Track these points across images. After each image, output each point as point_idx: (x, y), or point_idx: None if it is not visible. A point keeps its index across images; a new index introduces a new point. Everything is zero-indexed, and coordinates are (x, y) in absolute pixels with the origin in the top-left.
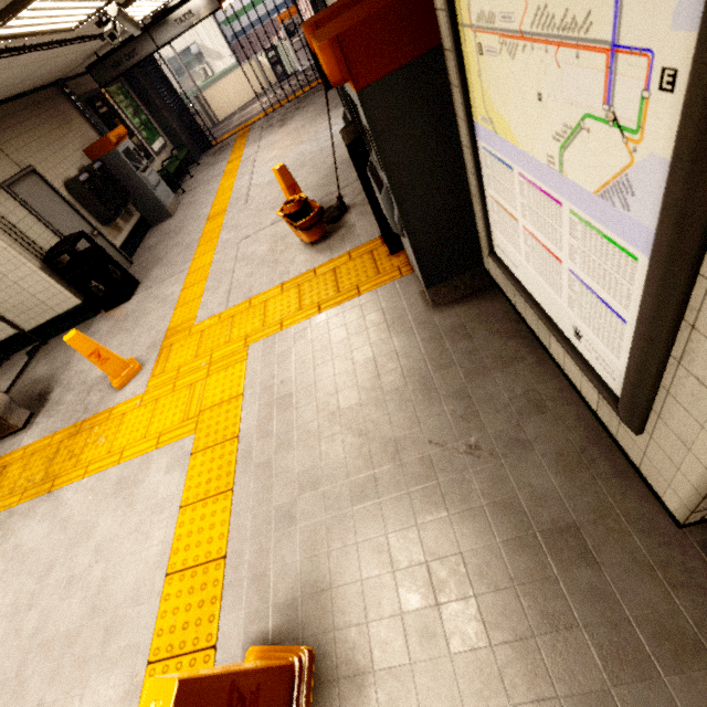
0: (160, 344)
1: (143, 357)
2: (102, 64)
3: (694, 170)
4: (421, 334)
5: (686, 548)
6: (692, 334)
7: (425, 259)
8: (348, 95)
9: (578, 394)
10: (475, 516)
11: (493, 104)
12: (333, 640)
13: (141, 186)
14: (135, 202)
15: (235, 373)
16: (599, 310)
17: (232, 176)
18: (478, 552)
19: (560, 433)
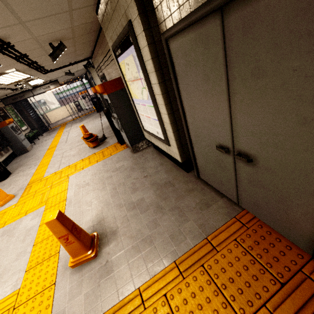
0: (25, 187)
1: (15, 193)
2: (8, 98)
3: (149, 89)
4: (131, 159)
5: (190, 176)
6: (161, 114)
7: (129, 137)
8: (105, 99)
9: (165, 153)
10: (146, 188)
11: (134, 93)
12: (105, 229)
13: (16, 139)
14: (11, 146)
15: (64, 185)
16: (156, 122)
17: (59, 136)
18: (147, 194)
19: (166, 167)
